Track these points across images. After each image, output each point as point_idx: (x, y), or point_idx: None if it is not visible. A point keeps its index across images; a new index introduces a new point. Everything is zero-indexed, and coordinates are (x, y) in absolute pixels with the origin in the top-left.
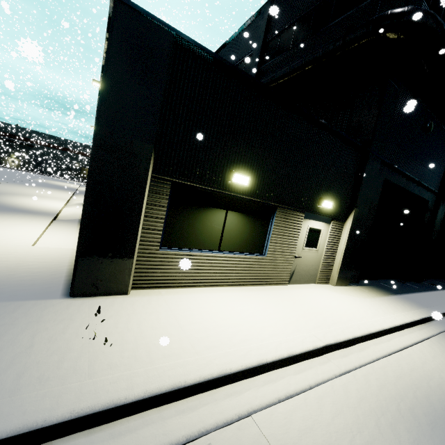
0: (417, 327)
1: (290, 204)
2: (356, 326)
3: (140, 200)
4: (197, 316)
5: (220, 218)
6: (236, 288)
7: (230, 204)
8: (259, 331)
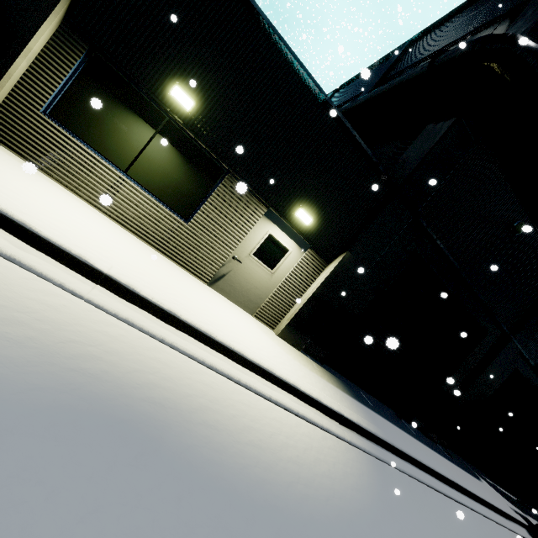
0: (321, 414)
1: (250, 182)
2: (201, 320)
3: (32, 29)
4: (3, 168)
5: (143, 135)
6: (123, 229)
7: (165, 128)
8: (46, 214)
